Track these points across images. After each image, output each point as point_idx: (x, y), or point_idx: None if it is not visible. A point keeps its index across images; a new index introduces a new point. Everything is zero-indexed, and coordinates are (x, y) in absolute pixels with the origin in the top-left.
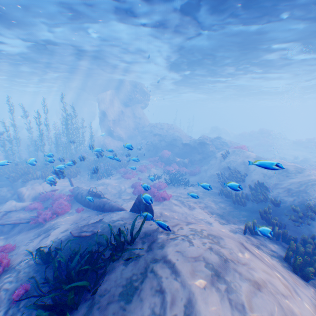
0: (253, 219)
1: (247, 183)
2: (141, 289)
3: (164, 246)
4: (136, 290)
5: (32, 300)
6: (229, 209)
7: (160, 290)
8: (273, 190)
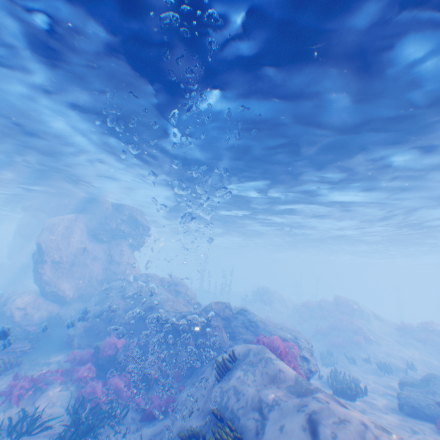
0: None
1: None
2: None
3: None
4: None
5: None
6: None
7: None
8: None
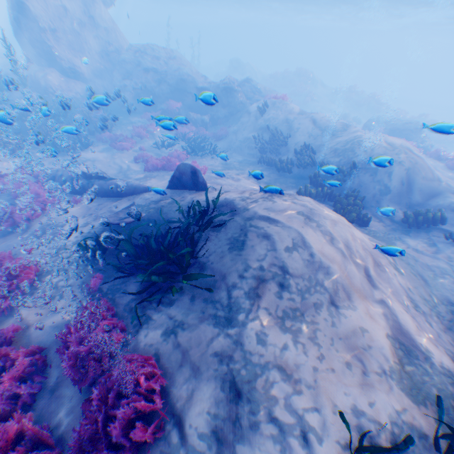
0: (305, 183)
1: (290, 147)
2: (248, 240)
3: (248, 209)
4: (243, 242)
5: (115, 284)
6: (275, 177)
7: (266, 236)
8: (319, 152)
